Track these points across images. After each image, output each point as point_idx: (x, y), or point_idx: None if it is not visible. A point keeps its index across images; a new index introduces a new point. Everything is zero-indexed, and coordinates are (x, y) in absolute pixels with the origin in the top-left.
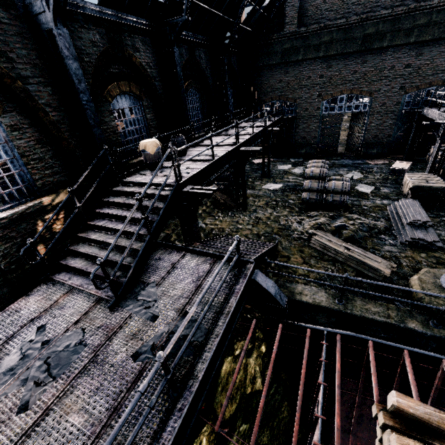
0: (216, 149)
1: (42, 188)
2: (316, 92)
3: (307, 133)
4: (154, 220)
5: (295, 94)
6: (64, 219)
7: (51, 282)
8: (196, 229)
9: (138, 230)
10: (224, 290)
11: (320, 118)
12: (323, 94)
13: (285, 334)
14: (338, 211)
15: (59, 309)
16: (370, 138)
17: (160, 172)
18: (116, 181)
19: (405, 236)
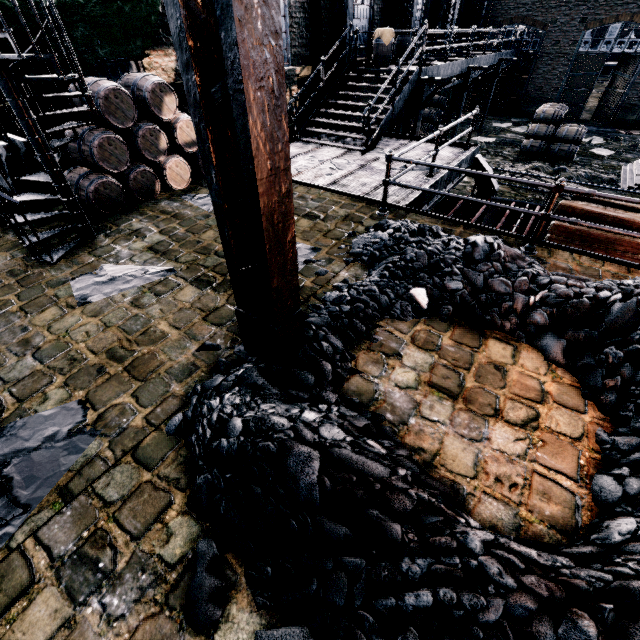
0: (440, 62)
1: (294, 57)
2: (579, 14)
3: (546, 82)
4: (396, 98)
5: (547, 16)
6: (298, 99)
7: (298, 143)
8: (417, 130)
9: (390, 96)
10: (453, 156)
11: (573, 59)
12: (589, 19)
13: (490, 210)
14: (561, 162)
15: (318, 152)
16: (634, 98)
17: (389, 68)
18: (348, 68)
19: (630, 184)
